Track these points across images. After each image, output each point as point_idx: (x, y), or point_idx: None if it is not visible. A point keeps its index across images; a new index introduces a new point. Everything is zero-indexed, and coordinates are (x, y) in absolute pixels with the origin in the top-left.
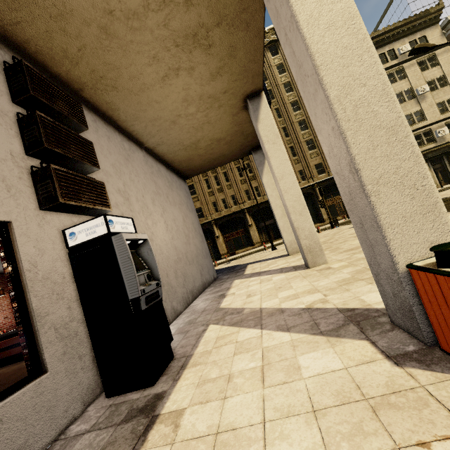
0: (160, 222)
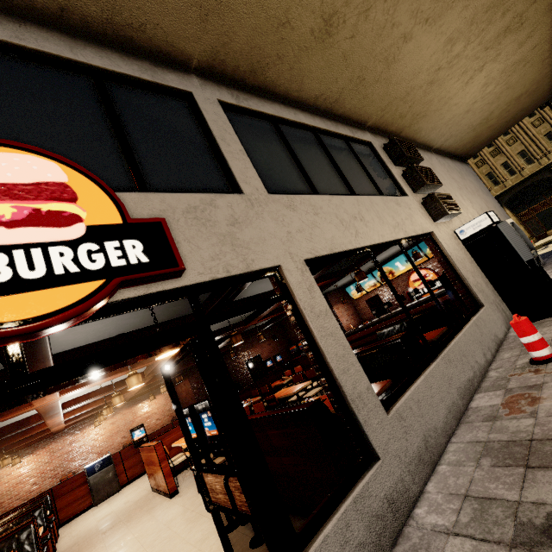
0: (475, 214)
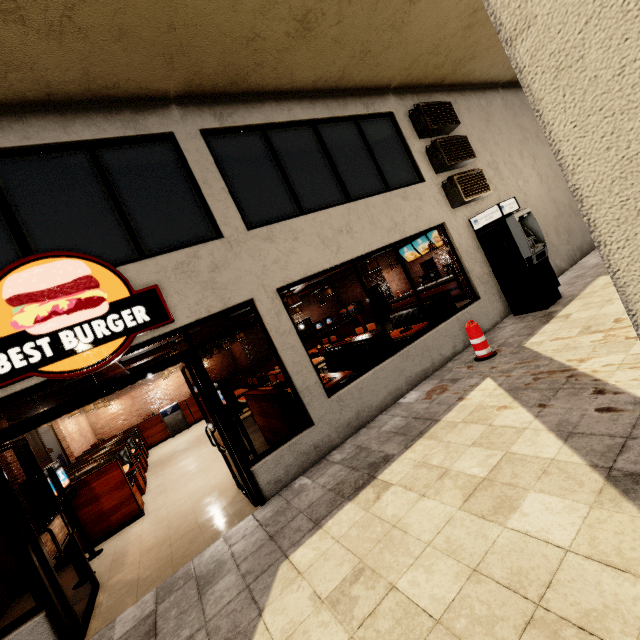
0: (532, 177)
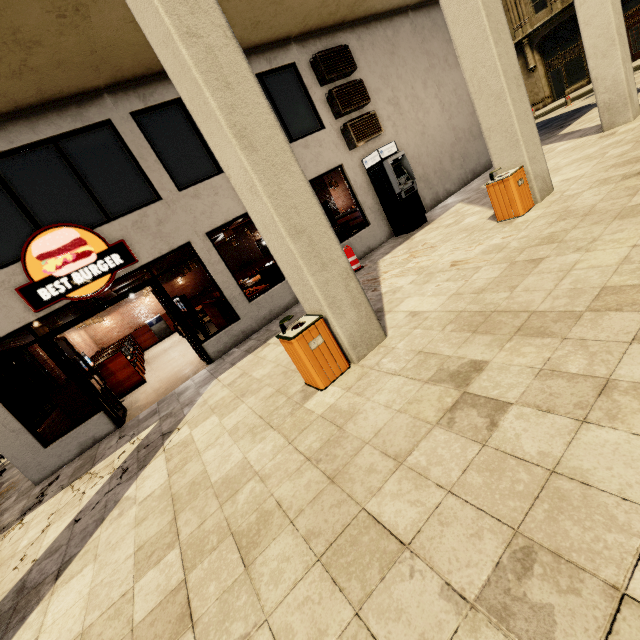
0: (434, 107)
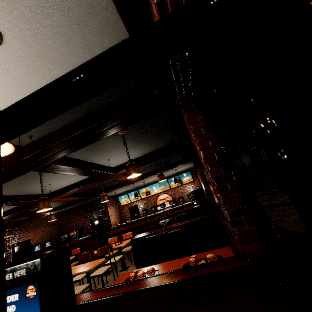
0: None
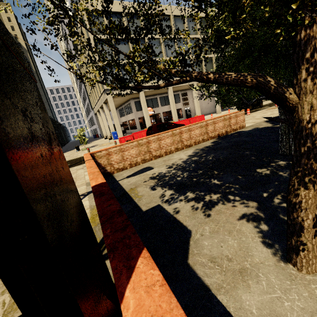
0: (199, 102)
